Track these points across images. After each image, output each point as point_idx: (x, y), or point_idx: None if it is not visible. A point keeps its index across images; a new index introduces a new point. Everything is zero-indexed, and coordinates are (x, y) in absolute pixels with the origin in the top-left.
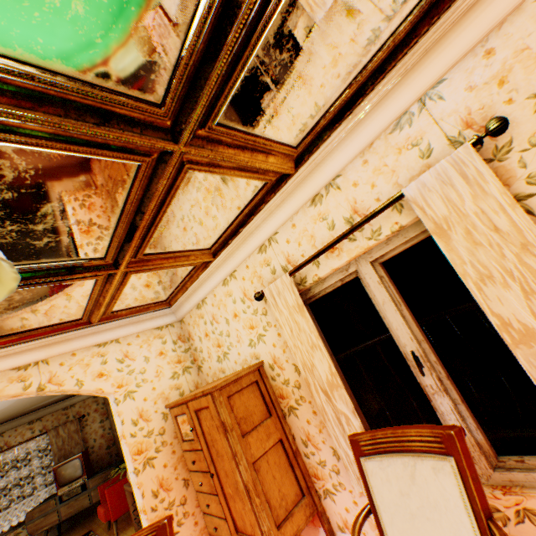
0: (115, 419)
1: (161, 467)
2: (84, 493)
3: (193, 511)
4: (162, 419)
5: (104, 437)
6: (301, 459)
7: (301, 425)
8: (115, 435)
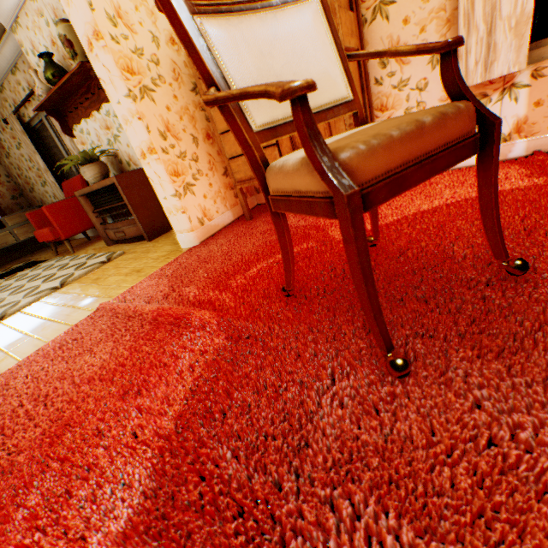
0: (68, 11)
1: (163, 108)
2: (3, 232)
3: (206, 173)
4: (152, 43)
5: (2, 186)
6: (370, 88)
7: (390, 32)
8: (21, 185)
